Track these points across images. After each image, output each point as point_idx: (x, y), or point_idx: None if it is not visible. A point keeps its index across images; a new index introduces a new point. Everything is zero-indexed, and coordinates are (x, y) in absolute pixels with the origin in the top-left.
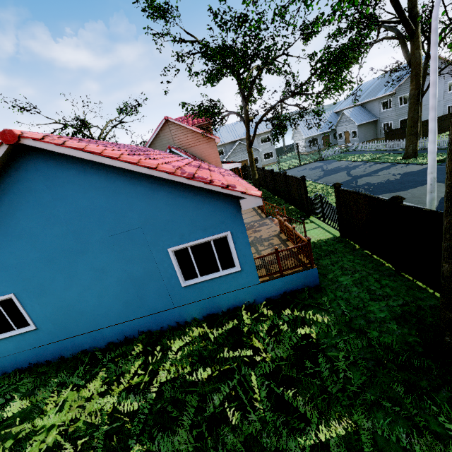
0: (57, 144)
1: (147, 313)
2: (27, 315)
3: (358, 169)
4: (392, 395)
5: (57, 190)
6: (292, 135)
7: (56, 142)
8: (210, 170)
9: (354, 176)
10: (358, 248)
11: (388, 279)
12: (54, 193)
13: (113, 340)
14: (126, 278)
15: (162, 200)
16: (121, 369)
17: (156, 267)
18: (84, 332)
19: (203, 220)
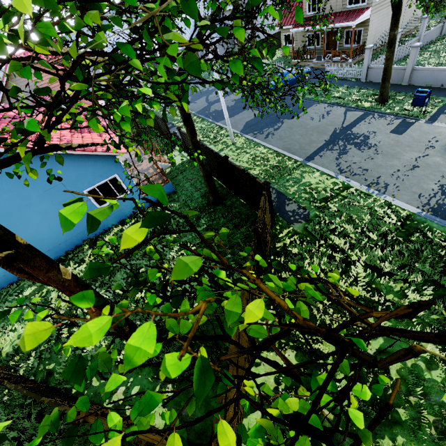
0: None
1: (84, 229)
2: None
3: (214, 93)
4: (193, 221)
5: None
6: None
7: None
8: (90, 131)
9: (210, 103)
10: (197, 165)
11: None
12: None
13: (68, 250)
14: None
15: (69, 165)
16: (82, 257)
17: None
18: (47, 250)
19: (98, 171)
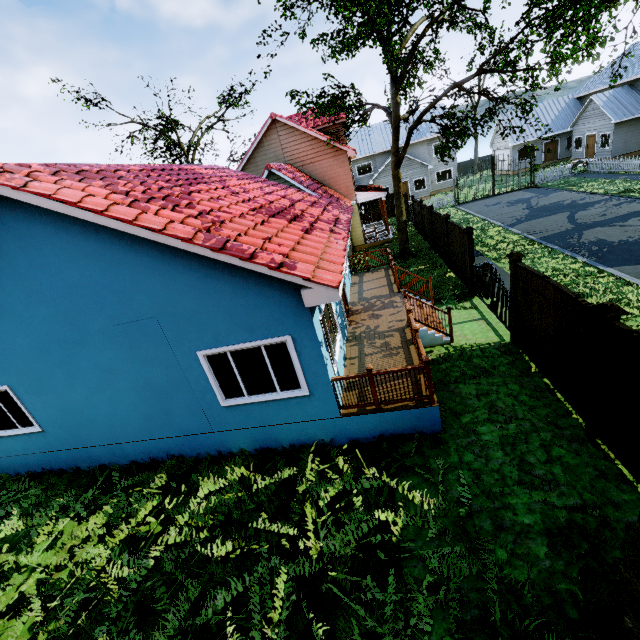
0: (14, 187)
1: (177, 434)
2: (29, 413)
3: (592, 209)
4: None
5: (34, 254)
6: (492, 140)
7: (14, 183)
8: (296, 218)
9: (580, 225)
10: (534, 373)
11: (566, 446)
12: (31, 259)
13: (137, 459)
14: (143, 385)
15: (182, 280)
16: (131, 508)
17: (183, 375)
18: (99, 443)
19: (247, 315)
